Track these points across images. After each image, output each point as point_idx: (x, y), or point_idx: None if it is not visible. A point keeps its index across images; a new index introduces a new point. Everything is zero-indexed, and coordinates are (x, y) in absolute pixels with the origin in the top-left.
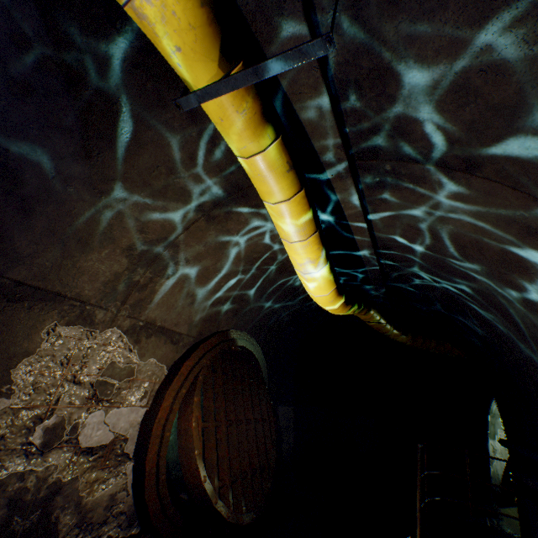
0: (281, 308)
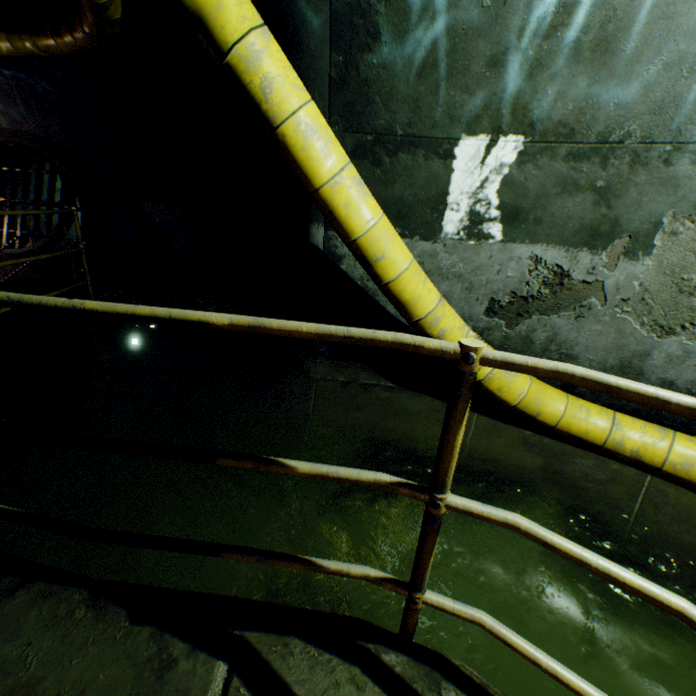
0: (4, 89)
